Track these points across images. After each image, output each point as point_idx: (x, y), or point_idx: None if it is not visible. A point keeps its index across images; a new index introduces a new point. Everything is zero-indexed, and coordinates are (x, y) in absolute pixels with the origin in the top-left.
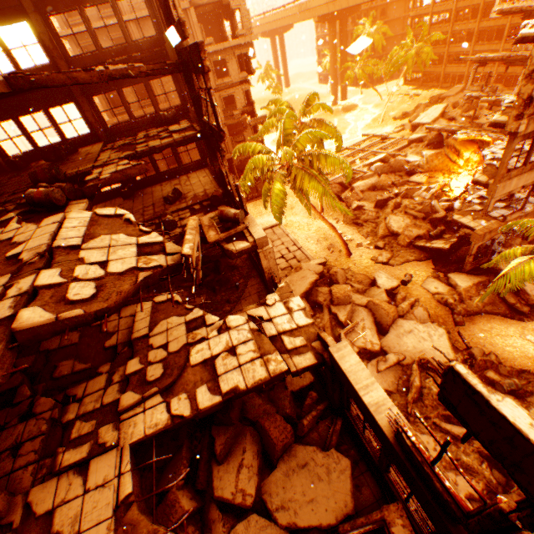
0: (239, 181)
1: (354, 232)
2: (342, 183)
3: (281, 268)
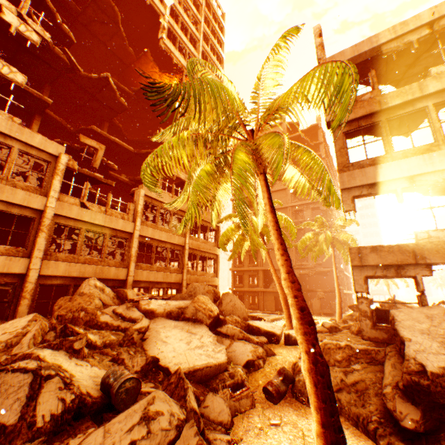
0: None
1: None
2: None
3: None
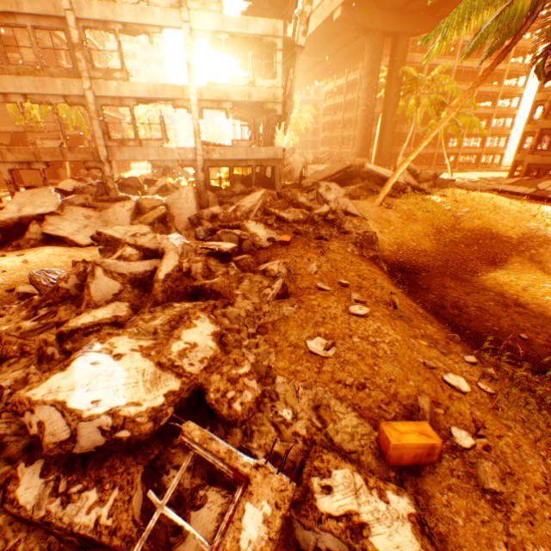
0: None
1: None
2: None
3: None
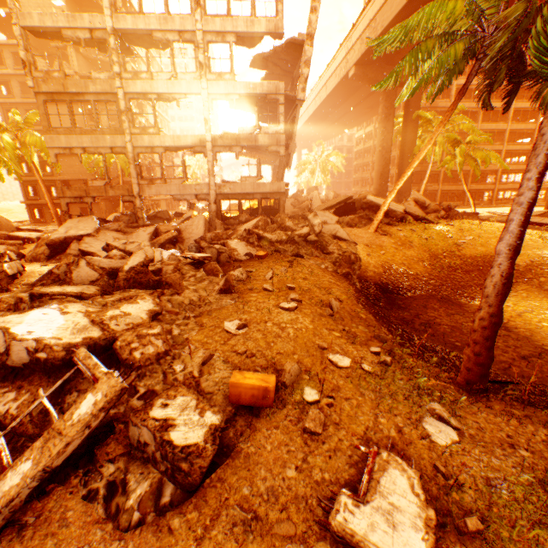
0: None
1: None
2: None
3: None
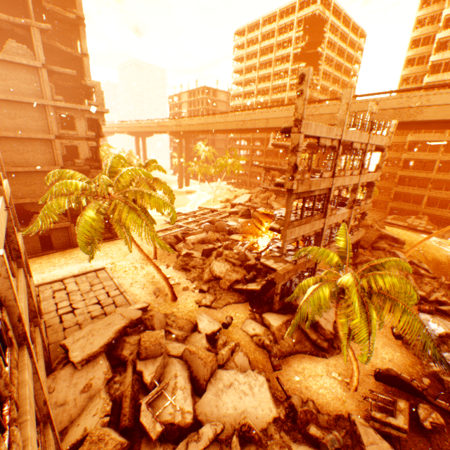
0: (46, 205)
1: (182, 276)
2: (177, 235)
3: (92, 315)
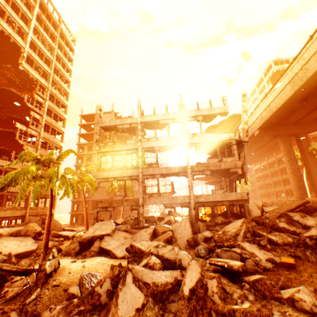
0: None
1: None
2: None
3: None
